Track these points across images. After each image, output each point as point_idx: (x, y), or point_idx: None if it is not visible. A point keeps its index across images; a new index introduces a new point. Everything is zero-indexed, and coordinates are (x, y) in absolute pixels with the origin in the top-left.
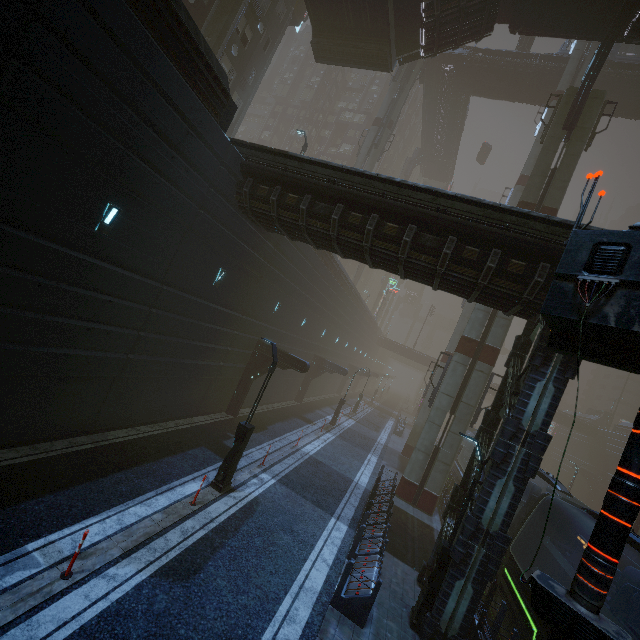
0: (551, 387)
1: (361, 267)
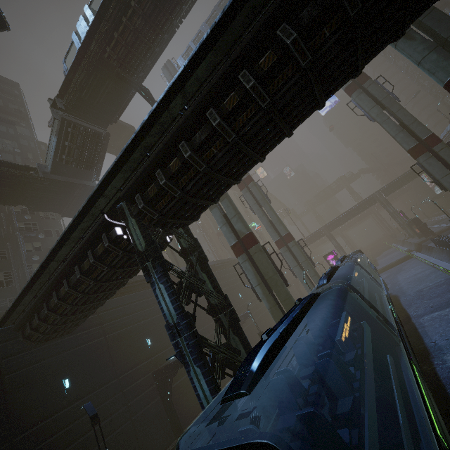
0: (161, 286)
1: (223, 242)
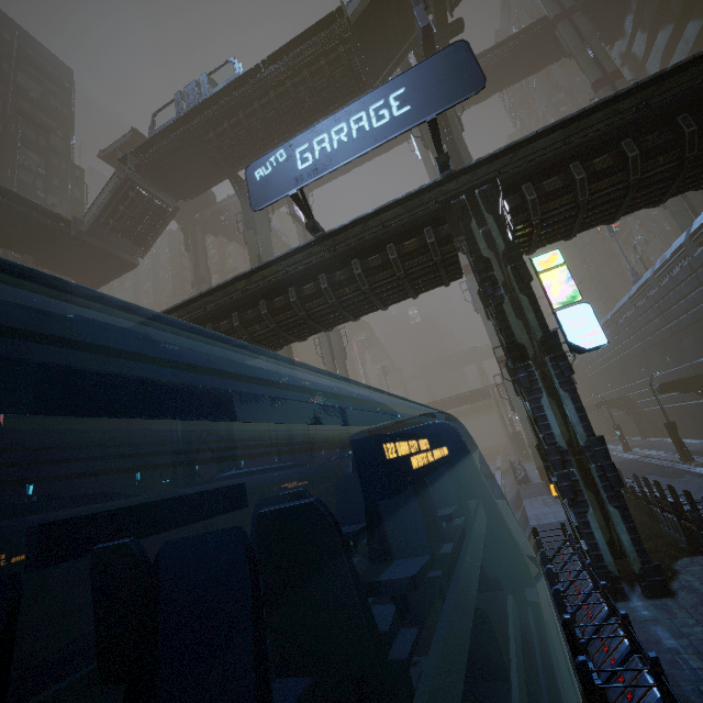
0: None
1: None
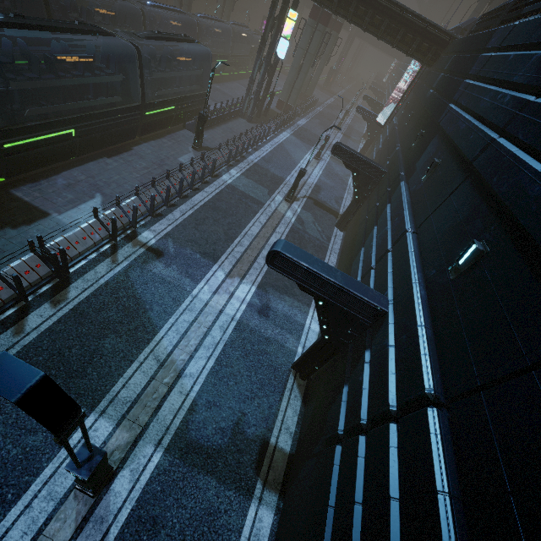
0: None
1: None
